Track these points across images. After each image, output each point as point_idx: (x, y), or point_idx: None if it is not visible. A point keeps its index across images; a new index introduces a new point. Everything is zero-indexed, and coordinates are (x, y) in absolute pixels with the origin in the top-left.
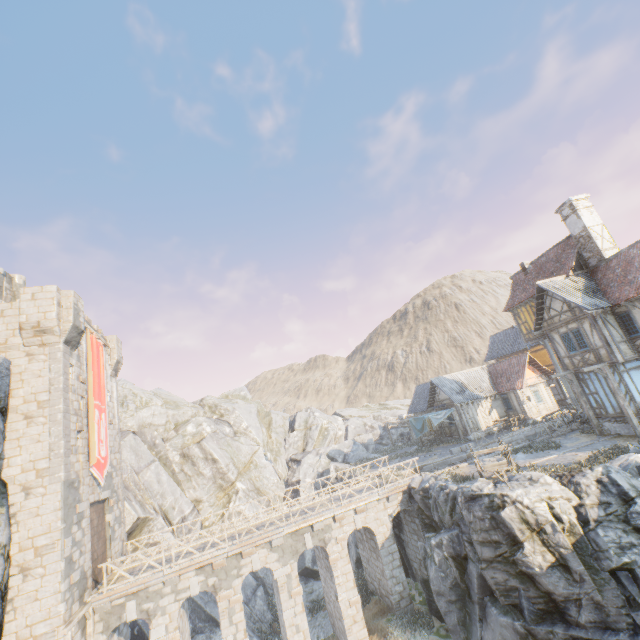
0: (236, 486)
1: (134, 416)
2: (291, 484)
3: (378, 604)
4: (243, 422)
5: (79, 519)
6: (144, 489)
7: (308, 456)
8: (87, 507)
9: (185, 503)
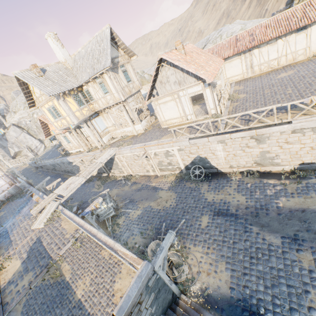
0: None
1: (14, 117)
2: None
3: None
4: None
5: None
6: (20, 142)
7: None
8: None
9: (37, 142)
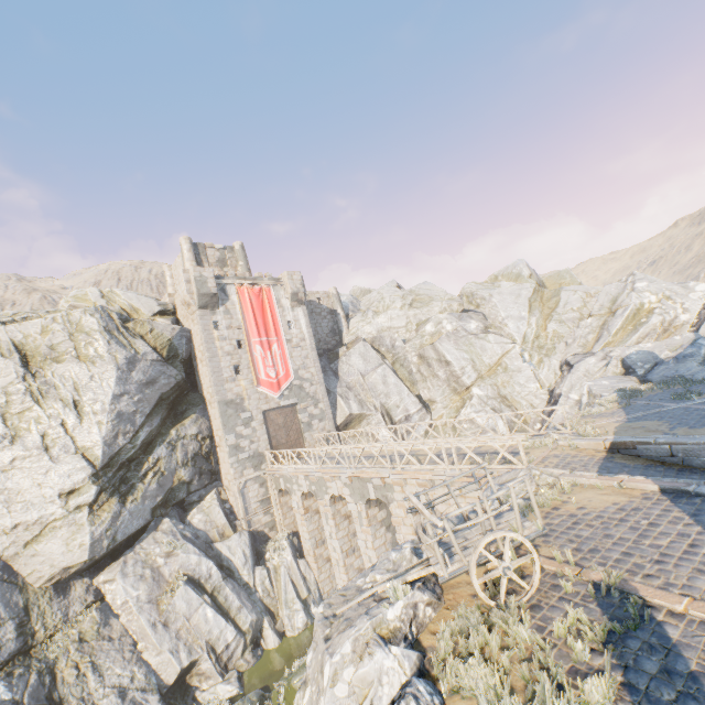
0: (471, 392)
1: (371, 323)
2: (553, 397)
3: None
4: (498, 313)
5: (246, 422)
6: (367, 390)
7: (585, 361)
8: (258, 413)
9: (412, 403)
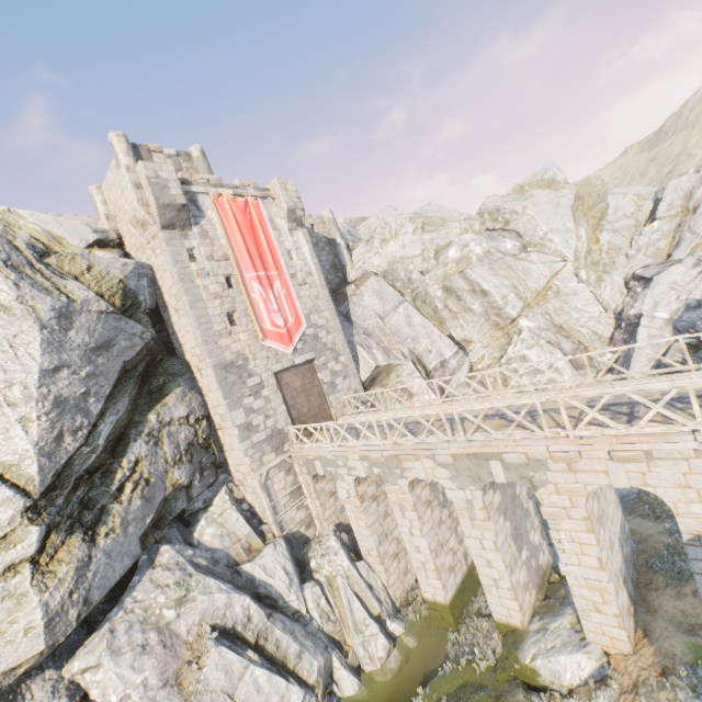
0: (518, 324)
1: (379, 254)
2: (624, 319)
3: (696, 600)
4: (538, 228)
5: (255, 391)
6: (390, 335)
7: (670, 270)
8: (269, 377)
9: (445, 346)
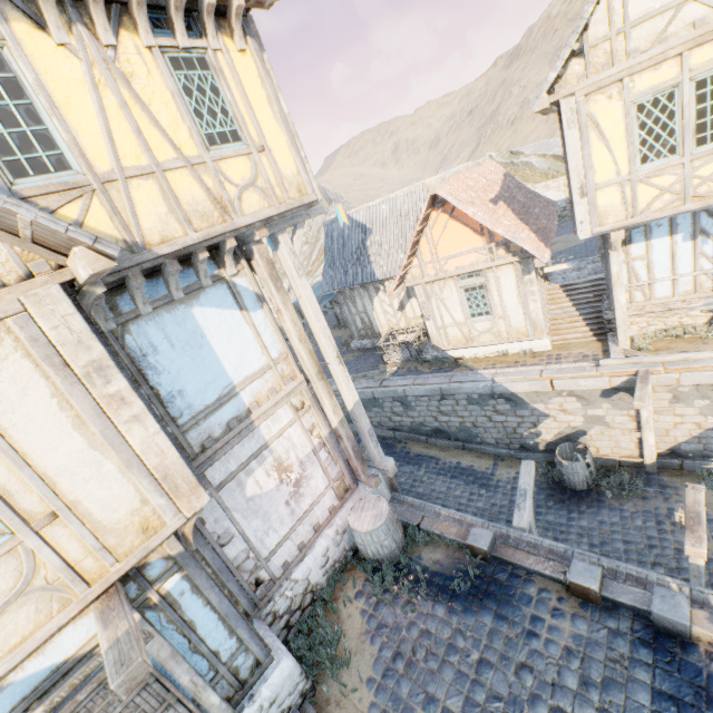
0: None
1: None
2: None
3: None
4: None
5: None
6: None
7: None
8: None
9: None
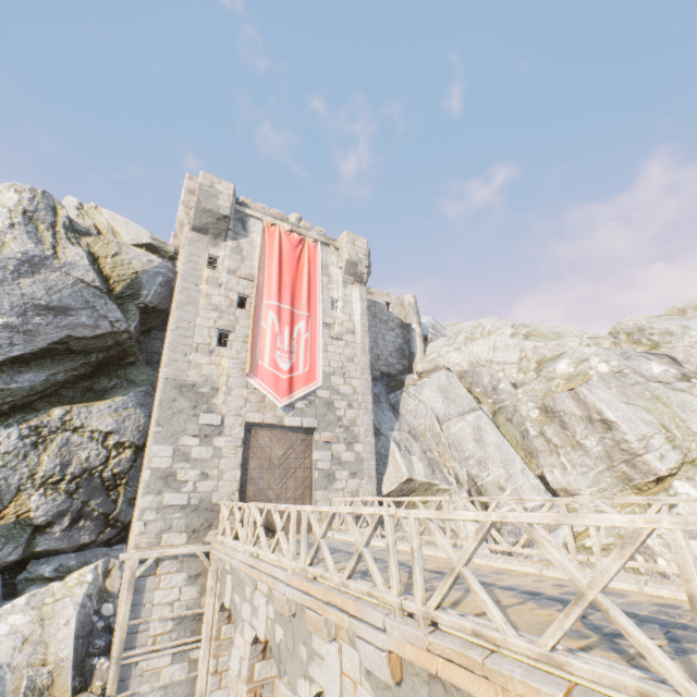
0: (670, 488)
1: (461, 350)
2: None
3: None
4: None
5: (207, 433)
6: (445, 445)
7: None
8: (236, 425)
9: (529, 487)
